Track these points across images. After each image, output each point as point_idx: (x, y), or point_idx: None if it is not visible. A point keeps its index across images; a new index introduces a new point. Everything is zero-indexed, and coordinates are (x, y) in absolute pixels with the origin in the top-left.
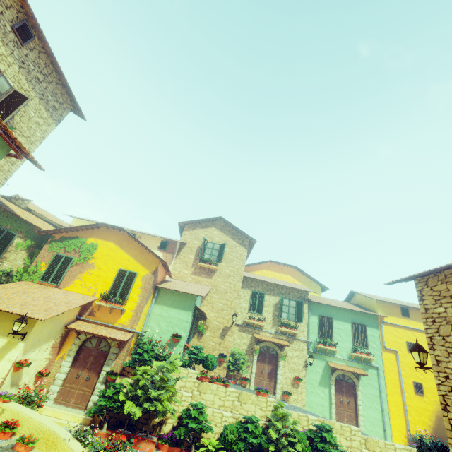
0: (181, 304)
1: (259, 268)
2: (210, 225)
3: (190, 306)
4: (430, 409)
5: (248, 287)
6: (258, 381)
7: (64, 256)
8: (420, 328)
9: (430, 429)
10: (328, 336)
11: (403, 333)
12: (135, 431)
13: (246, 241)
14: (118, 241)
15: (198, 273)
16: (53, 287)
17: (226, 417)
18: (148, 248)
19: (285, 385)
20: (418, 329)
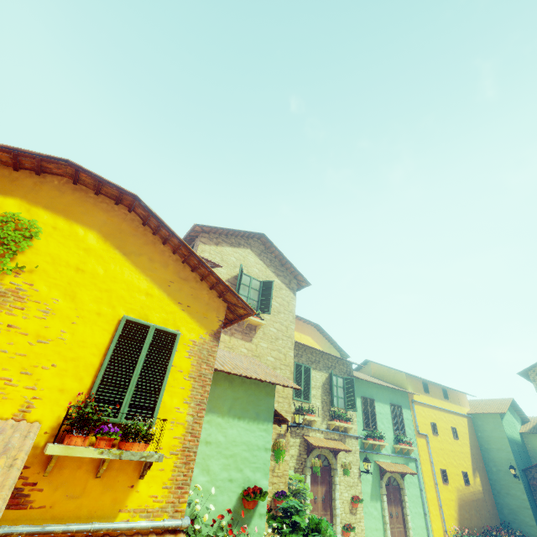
0: (251, 406)
1: None
2: (244, 244)
3: (268, 411)
4: (454, 499)
5: None
6: None
7: None
8: (437, 405)
9: (456, 522)
10: (372, 425)
11: (427, 413)
12: None
13: (294, 283)
14: (111, 232)
15: (230, 331)
16: None
17: None
18: (211, 271)
19: (344, 514)
20: (436, 407)
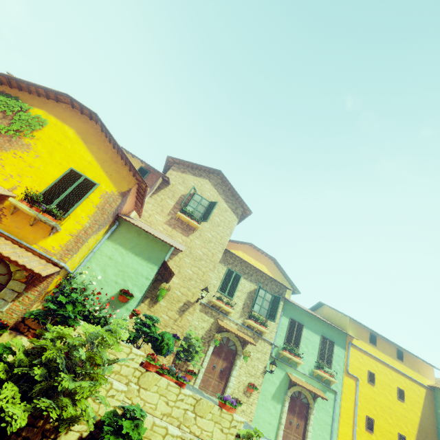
0: (147, 252)
1: (236, 247)
2: (204, 176)
3: (157, 259)
4: None
5: (225, 262)
6: (205, 379)
7: None
8: (383, 360)
9: None
10: (294, 344)
11: (367, 361)
12: (5, 435)
13: (240, 210)
14: (82, 132)
15: (174, 225)
16: None
17: (171, 436)
18: (126, 157)
19: (237, 390)
20: (381, 360)
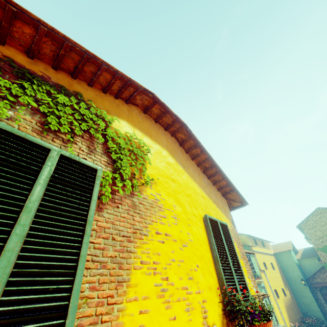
0: None
1: None
2: None
3: None
4: (283, 306)
5: None
6: None
7: (53, 148)
8: (262, 251)
9: (288, 320)
10: None
11: (260, 257)
12: None
13: None
14: (172, 151)
15: None
16: None
17: None
18: (226, 177)
19: None
20: (262, 252)
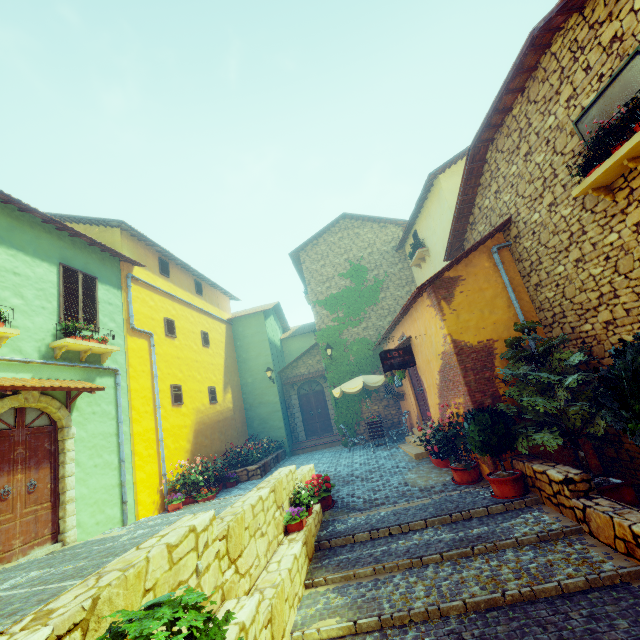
0: None
1: None
2: None
3: None
4: (189, 424)
5: None
6: None
7: None
8: (181, 298)
9: (188, 455)
10: None
11: (161, 303)
12: None
13: None
14: None
15: None
16: None
17: None
18: None
19: None
20: (180, 298)
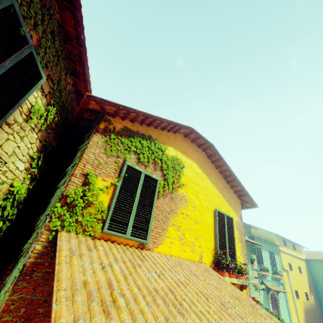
0: None
1: None
2: None
3: (248, 257)
4: (302, 307)
5: None
6: None
7: (142, 171)
8: (290, 253)
9: (304, 320)
10: (261, 263)
11: (286, 257)
12: None
13: None
14: (200, 163)
15: None
16: (134, 246)
17: None
18: (241, 184)
19: None
20: (290, 254)
